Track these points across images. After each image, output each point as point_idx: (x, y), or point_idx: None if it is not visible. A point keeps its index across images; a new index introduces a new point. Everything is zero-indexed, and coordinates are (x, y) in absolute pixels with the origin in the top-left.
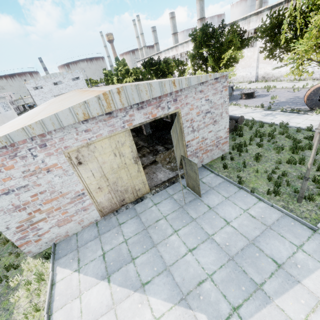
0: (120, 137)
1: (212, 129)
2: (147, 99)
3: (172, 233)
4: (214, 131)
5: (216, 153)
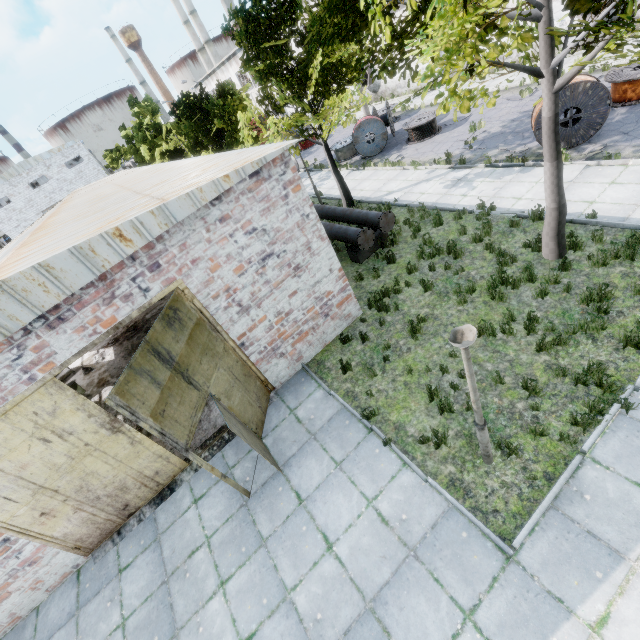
0: (36, 402)
1: (296, 287)
2: (58, 301)
3: (215, 591)
4: (305, 289)
5: (329, 328)
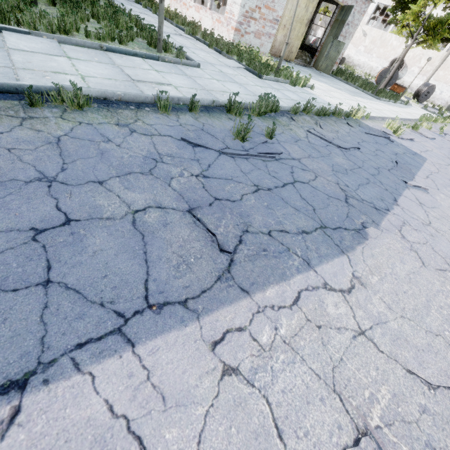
0: None
1: None
2: None
3: (319, 77)
4: None
5: None
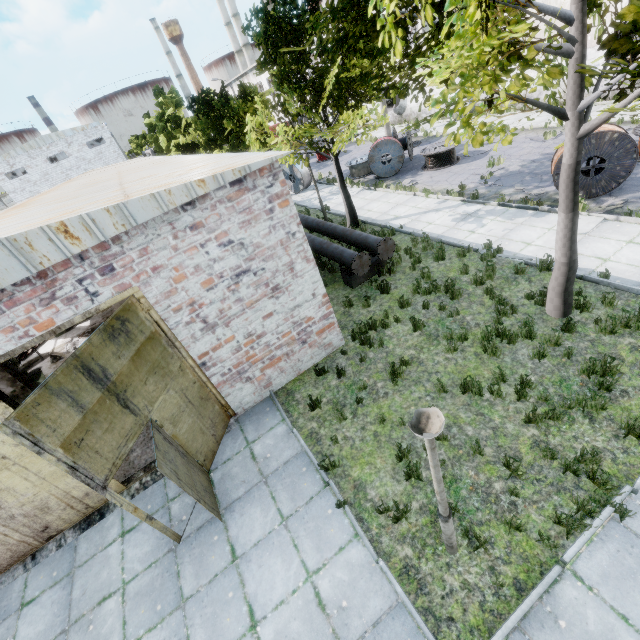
0: None
1: (272, 309)
2: None
3: None
4: (283, 312)
5: (306, 356)
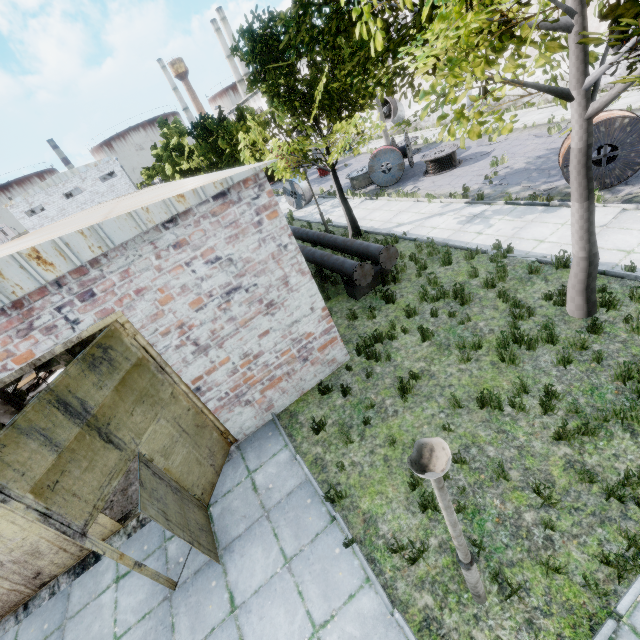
0: None
1: (269, 327)
2: None
3: None
4: (280, 329)
5: (308, 375)
